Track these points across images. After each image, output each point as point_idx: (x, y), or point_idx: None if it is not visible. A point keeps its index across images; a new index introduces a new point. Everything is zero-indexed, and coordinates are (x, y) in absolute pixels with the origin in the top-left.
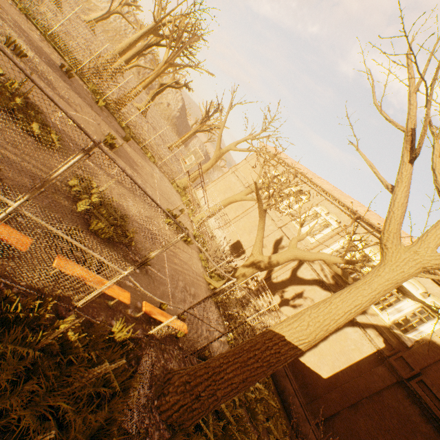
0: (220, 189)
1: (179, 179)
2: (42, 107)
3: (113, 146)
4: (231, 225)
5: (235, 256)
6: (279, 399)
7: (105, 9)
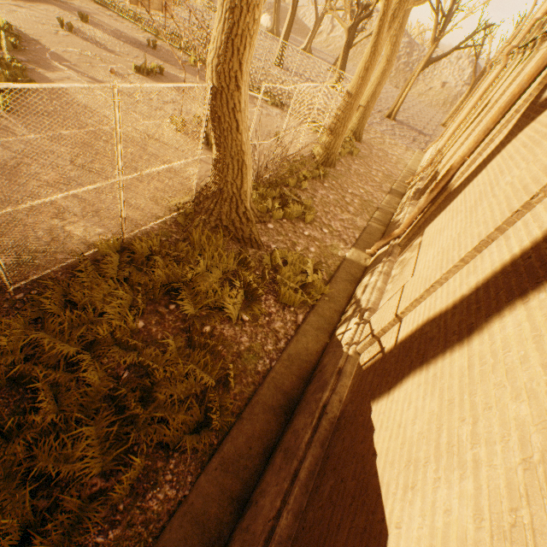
0: (460, 116)
1: (368, 135)
2: (47, 44)
3: (148, 72)
4: (443, 152)
5: (417, 199)
6: (218, 519)
7: (343, 33)
